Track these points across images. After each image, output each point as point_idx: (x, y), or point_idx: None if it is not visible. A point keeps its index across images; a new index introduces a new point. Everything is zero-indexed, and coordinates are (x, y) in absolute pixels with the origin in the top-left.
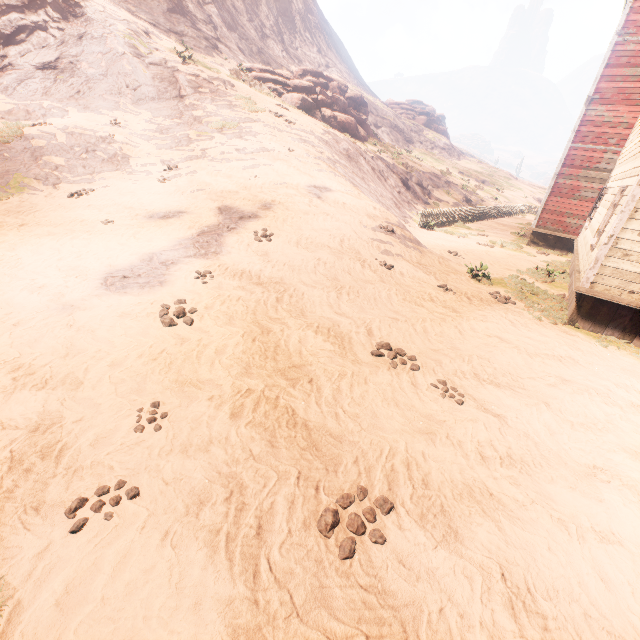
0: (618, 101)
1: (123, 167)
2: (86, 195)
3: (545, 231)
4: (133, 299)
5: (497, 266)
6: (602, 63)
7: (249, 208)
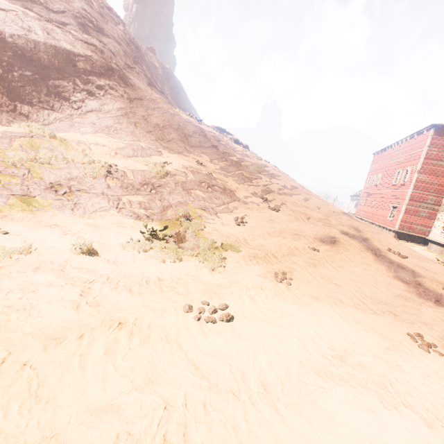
0: (431, 174)
1: (235, 198)
2: (246, 222)
3: (403, 231)
4: None
5: (428, 256)
6: (422, 157)
7: (352, 232)
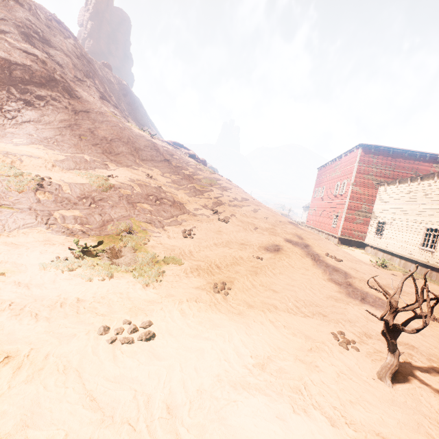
0: (363, 186)
1: (185, 210)
2: (193, 234)
3: (345, 237)
4: (403, 313)
5: (364, 259)
6: (354, 171)
7: (296, 239)
